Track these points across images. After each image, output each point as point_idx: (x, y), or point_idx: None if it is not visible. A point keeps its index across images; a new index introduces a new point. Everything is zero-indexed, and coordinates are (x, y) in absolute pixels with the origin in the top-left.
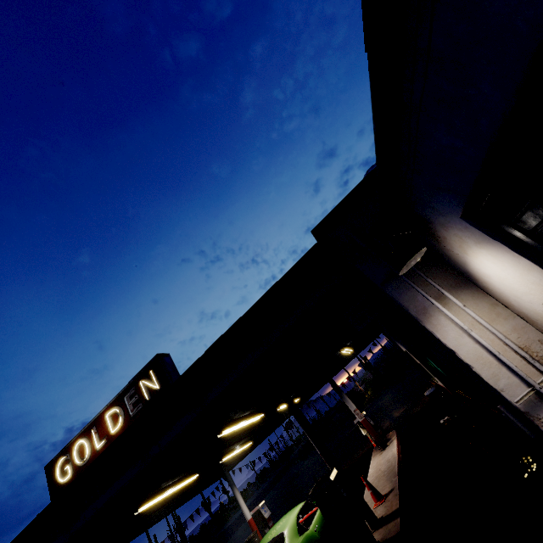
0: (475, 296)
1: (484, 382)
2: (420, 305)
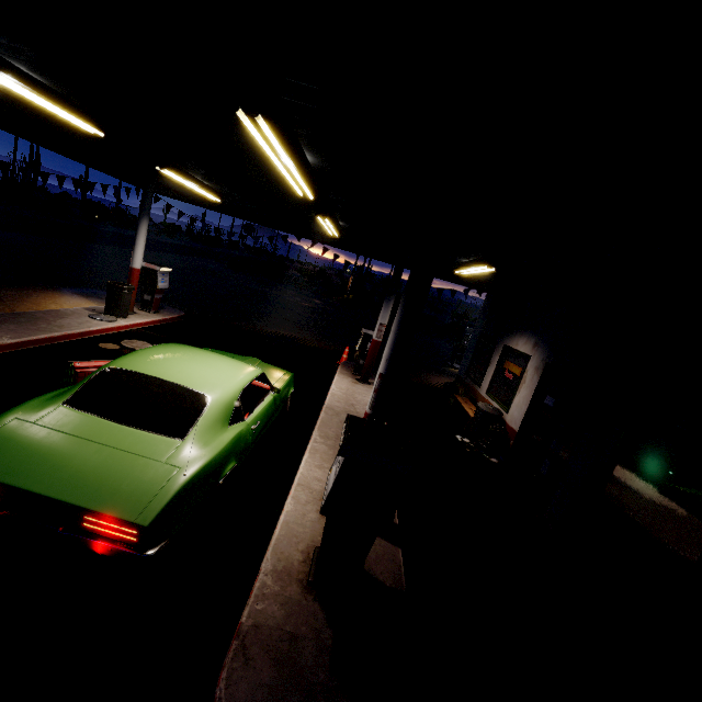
0: None
1: None
2: None
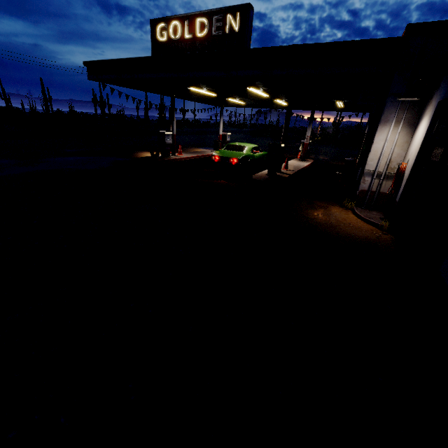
0: (408, 134)
1: (367, 159)
2: (388, 118)
